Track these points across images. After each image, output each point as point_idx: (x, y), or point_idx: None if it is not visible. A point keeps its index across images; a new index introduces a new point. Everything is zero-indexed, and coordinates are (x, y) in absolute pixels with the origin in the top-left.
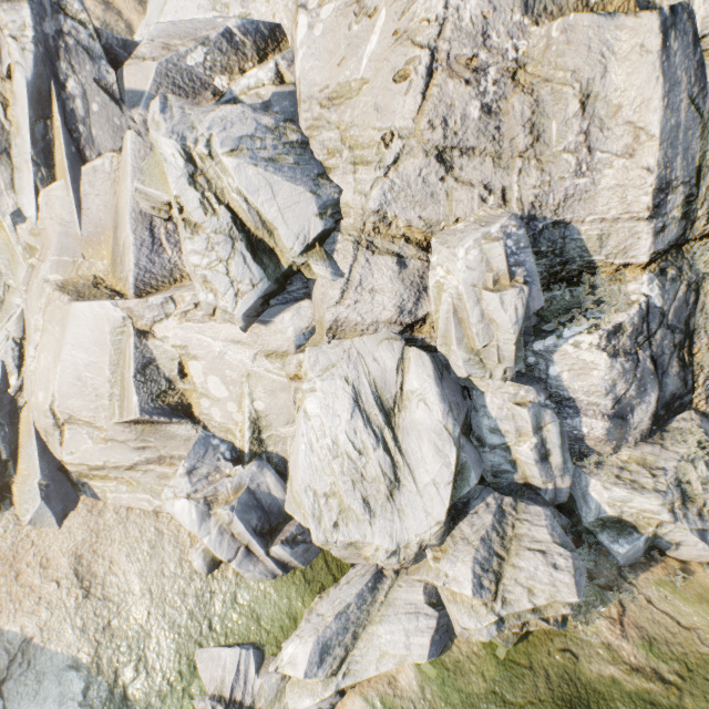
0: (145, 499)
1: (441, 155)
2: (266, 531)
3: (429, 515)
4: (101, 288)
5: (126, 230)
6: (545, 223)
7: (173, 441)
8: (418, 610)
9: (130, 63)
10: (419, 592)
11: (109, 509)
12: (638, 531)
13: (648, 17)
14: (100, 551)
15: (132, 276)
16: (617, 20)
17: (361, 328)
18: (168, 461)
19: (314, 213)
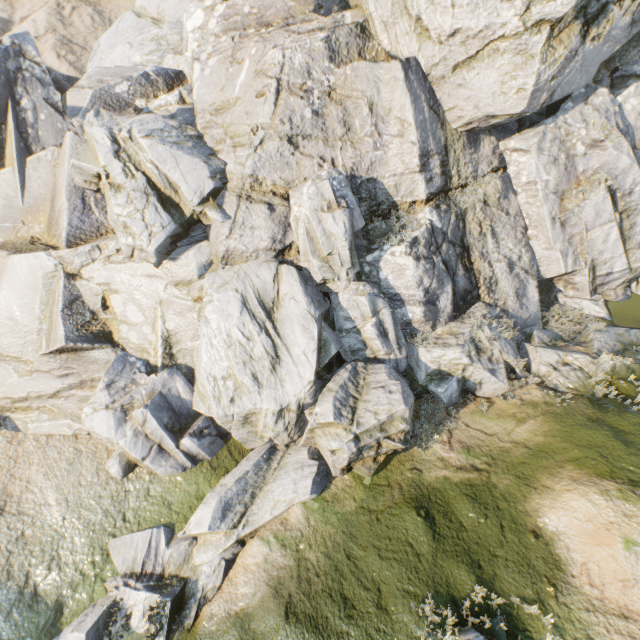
0: (66, 424)
1: (291, 140)
2: (177, 429)
3: (303, 378)
4: (37, 244)
5: (62, 199)
6: (362, 180)
7: (94, 365)
8: (303, 465)
9: (72, 90)
10: (304, 453)
11: (29, 438)
12: (452, 375)
13: (395, 63)
14: (17, 474)
15: (65, 232)
16: (380, 65)
17: (246, 255)
18: (90, 384)
19: (207, 176)
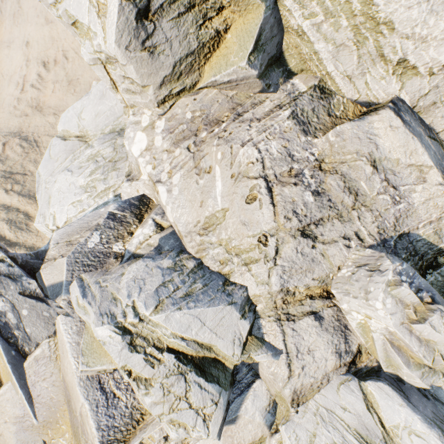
0: None
1: (303, 232)
2: None
3: None
4: None
5: (79, 400)
6: (393, 239)
7: None
8: None
9: (44, 266)
10: None
11: None
12: None
13: (384, 112)
14: None
15: (97, 441)
16: (367, 119)
17: (316, 385)
18: None
19: (237, 318)
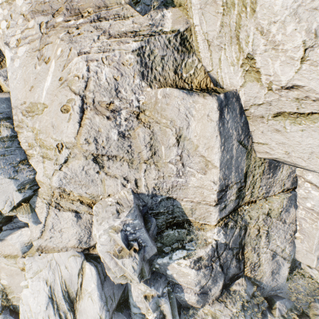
0: None
1: (96, 158)
2: None
3: None
4: None
5: None
6: (162, 197)
7: None
8: None
9: None
10: None
11: None
12: None
13: (211, 99)
14: None
15: None
16: (194, 97)
17: (57, 249)
18: None
19: (14, 189)
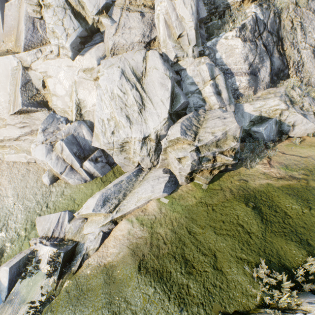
0: (23, 156)
1: None
2: (82, 157)
3: (159, 117)
4: (9, 52)
5: (22, 24)
6: None
7: (38, 121)
8: (159, 177)
9: None
10: (160, 171)
11: (4, 163)
12: (271, 118)
13: None
14: None
15: (23, 43)
16: None
17: (126, 47)
18: (36, 132)
19: None
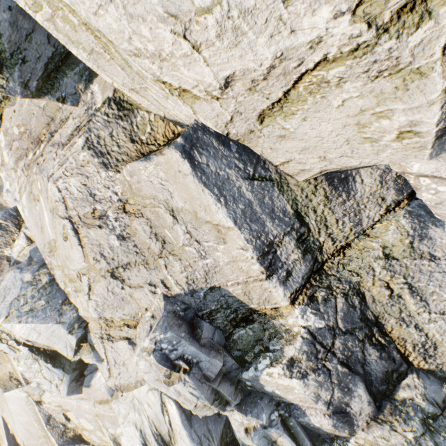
0: None
1: (113, 274)
2: None
3: None
4: (13, 380)
5: None
6: (204, 291)
7: None
8: None
9: None
10: None
11: None
12: None
13: (169, 152)
14: None
15: (19, 373)
16: (154, 160)
17: (133, 385)
18: None
19: (66, 333)
